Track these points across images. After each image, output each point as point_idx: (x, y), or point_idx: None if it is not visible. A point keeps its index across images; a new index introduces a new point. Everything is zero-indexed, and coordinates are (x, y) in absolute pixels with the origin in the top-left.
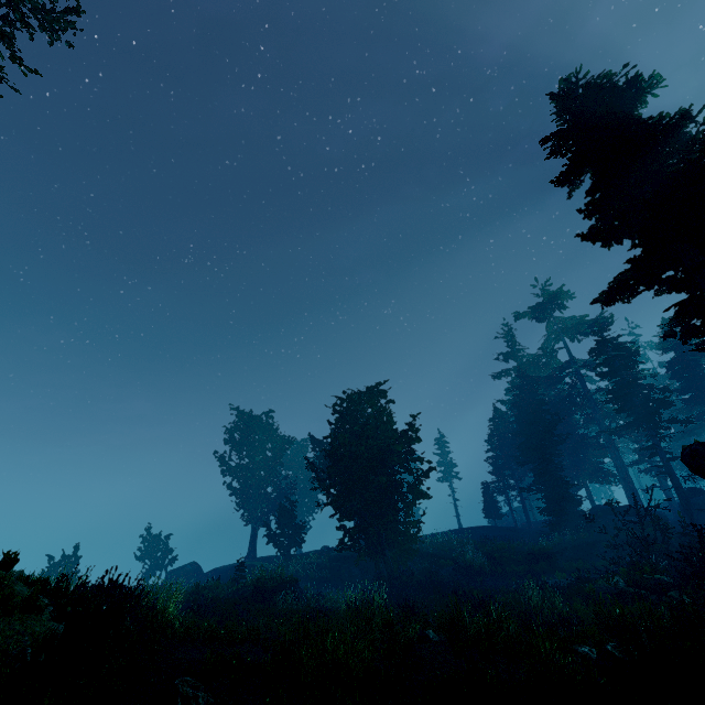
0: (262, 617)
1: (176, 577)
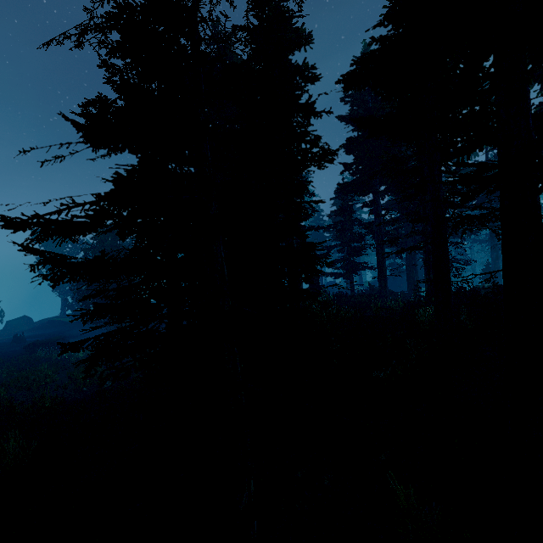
0: (6, 367)
1: (11, 326)
